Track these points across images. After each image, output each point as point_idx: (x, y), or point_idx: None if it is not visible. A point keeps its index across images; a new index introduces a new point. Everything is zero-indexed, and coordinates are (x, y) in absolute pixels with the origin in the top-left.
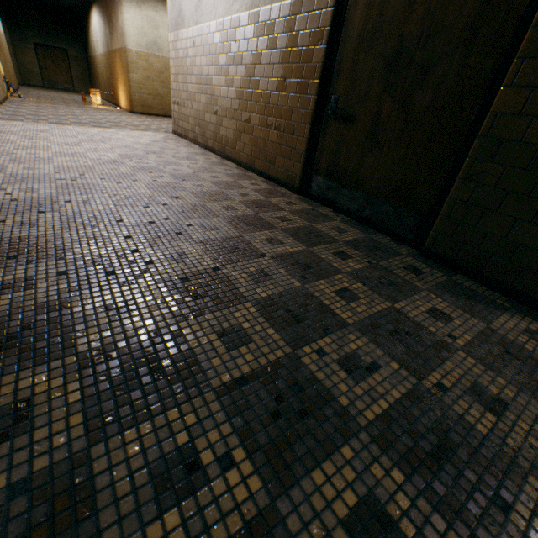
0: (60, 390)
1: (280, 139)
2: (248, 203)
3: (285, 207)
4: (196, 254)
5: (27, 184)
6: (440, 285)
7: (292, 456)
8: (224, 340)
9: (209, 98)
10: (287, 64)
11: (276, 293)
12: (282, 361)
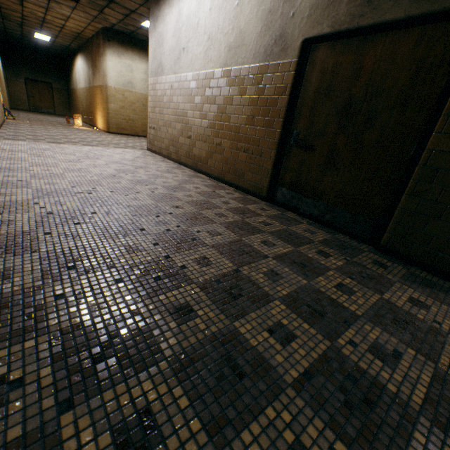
0: (168, 396)
1: (249, 159)
2: (232, 209)
3: (261, 212)
4: (215, 257)
5: (53, 198)
6: (405, 276)
7: (381, 445)
8: (275, 336)
9: (184, 126)
10: (255, 106)
11: (293, 290)
12: (327, 353)
